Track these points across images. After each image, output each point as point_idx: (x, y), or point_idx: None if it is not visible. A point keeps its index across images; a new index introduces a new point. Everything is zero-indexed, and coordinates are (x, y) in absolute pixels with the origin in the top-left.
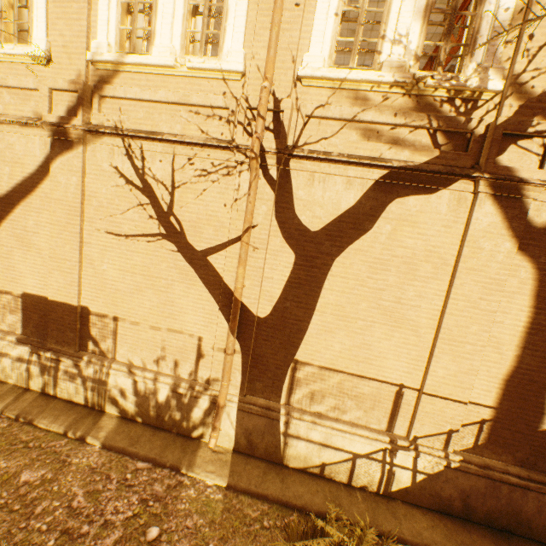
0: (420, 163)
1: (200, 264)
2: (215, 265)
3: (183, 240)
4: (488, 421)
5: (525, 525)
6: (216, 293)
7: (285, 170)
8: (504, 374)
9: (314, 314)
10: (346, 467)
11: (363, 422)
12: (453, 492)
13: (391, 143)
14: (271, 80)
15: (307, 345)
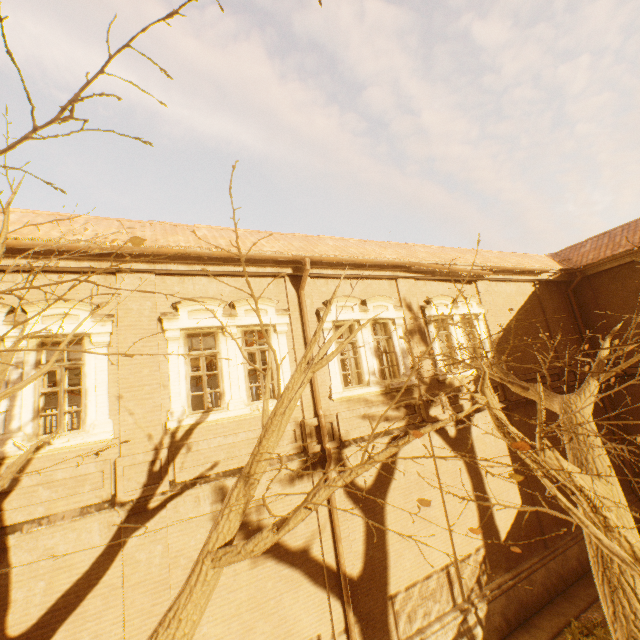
0: (403, 426)
1: (301, 562)
2: (313, 554)
3: (282, 547)
4: (485, 555)
5: (527, 607)
6: (320, 580)
7: (339, 456)
8: (477, 521)
9: (388, 548)
10: None
11: (441, 612)
12: (499, 618)
13: (386, 419)
14: (321, 407)
15: (392, 576)
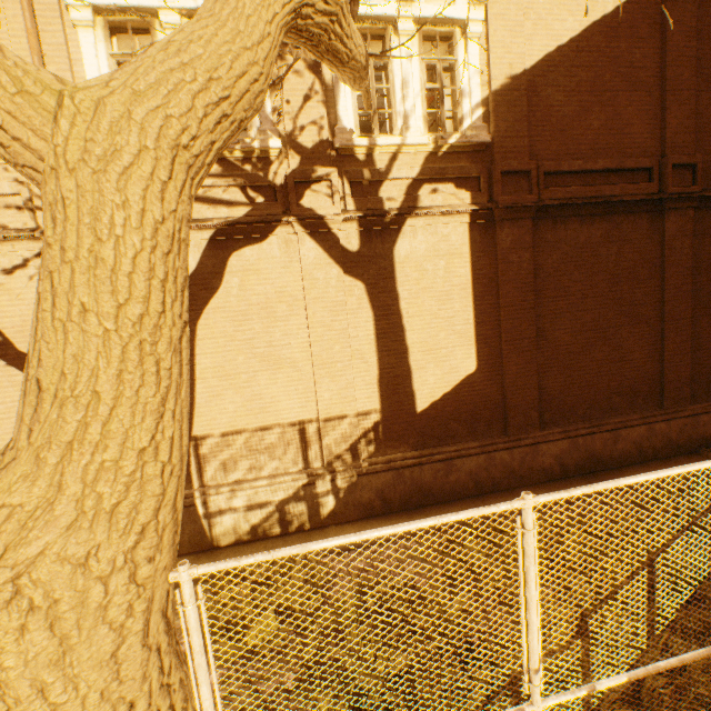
0: (240, 217)
1: None
2: None
3: (12, 350)
4: (380, 423)
5: (430, 494)
6: None
7: None
8: (376, 378)
9: (196, 383)
10: (277, 519)
11: (282, 471)
12: (371, 495)
13: (210, 204)
14: None
15: (201, 417)
